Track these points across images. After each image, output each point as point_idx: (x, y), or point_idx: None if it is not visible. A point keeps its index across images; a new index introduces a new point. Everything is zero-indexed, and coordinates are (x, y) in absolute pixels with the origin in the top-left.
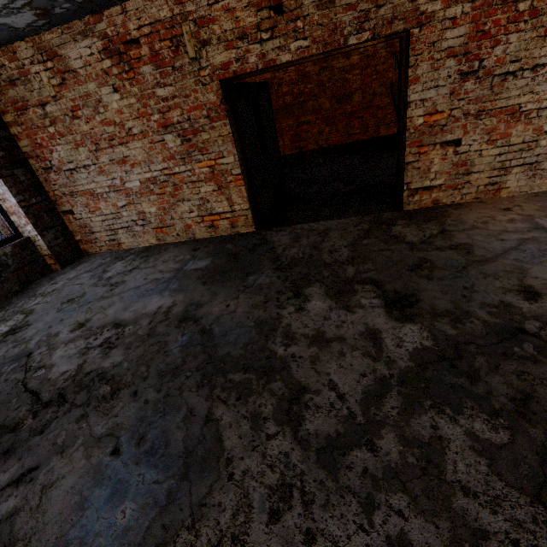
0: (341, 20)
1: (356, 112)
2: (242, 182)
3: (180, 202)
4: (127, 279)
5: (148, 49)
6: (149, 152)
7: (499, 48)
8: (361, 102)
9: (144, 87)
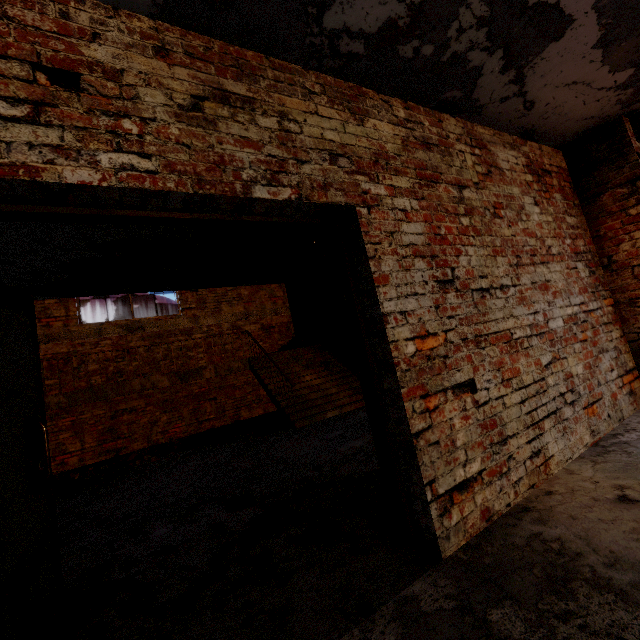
0: (233, 155)
1: (207, 393)
2: None
3: None
4: None
5: None
6: None
7: (463, 258)
8: (212, 382)
9: None
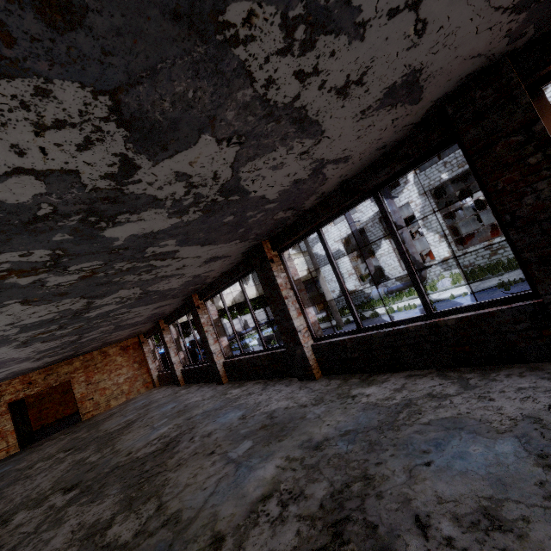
0: (50, 382)
1: None
2: (14, 432)
3: None
4: None
5: None
6: None
7: (94, 378)
8: None
9: None
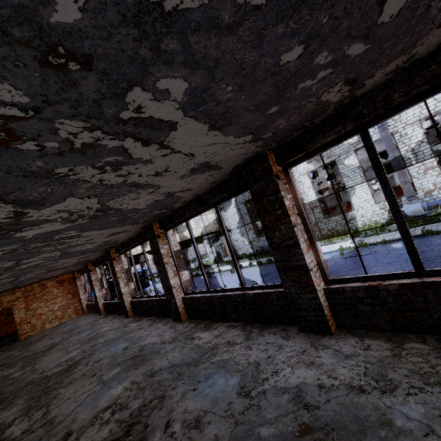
0: None
1: None
2: None
3: None
4: None
5: None
6: None
7: (33, 305)
8: None
9: None
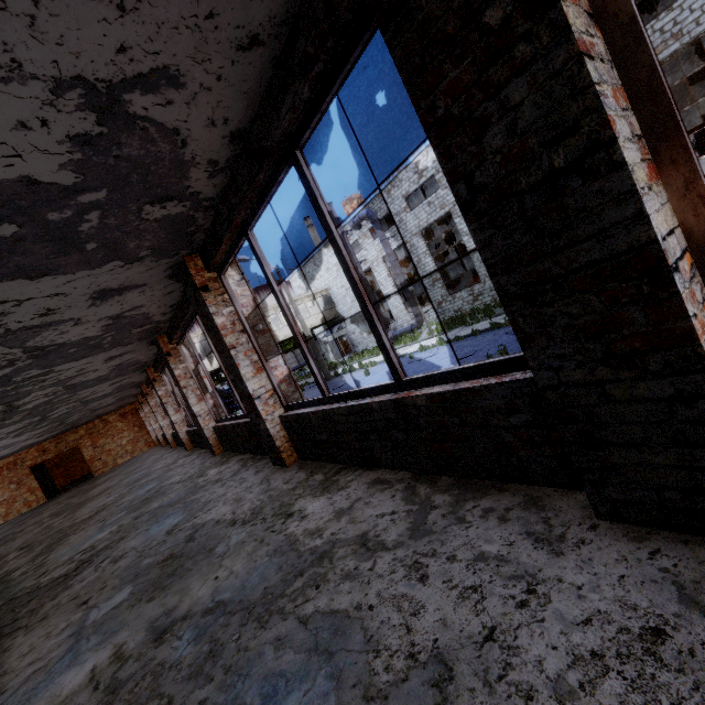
0: (61, 448)
1: None
2: (40, 488)
3: (16, 503)
4: (2, 525)
5: (6, 468)
6: (4, 492)
7: (99, 442)
8: None
9: (4, 476)
